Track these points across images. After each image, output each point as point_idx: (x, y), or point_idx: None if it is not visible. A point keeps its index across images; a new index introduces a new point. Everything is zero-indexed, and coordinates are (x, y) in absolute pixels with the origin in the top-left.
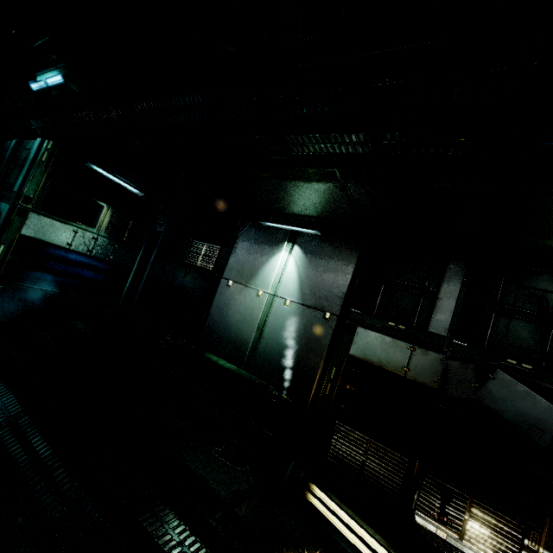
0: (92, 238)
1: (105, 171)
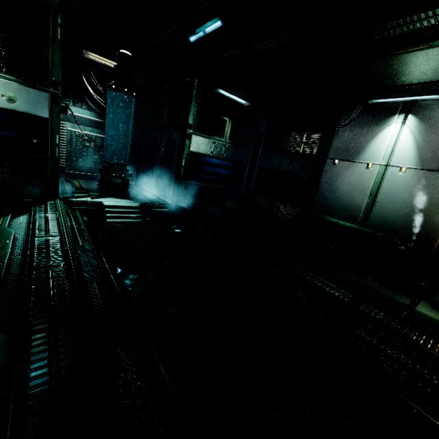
0: (222, 146)
1: (227, 92)
